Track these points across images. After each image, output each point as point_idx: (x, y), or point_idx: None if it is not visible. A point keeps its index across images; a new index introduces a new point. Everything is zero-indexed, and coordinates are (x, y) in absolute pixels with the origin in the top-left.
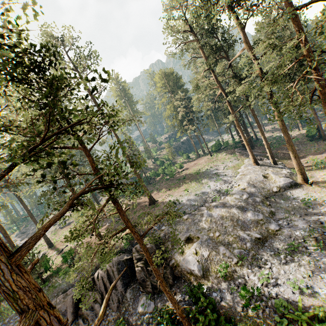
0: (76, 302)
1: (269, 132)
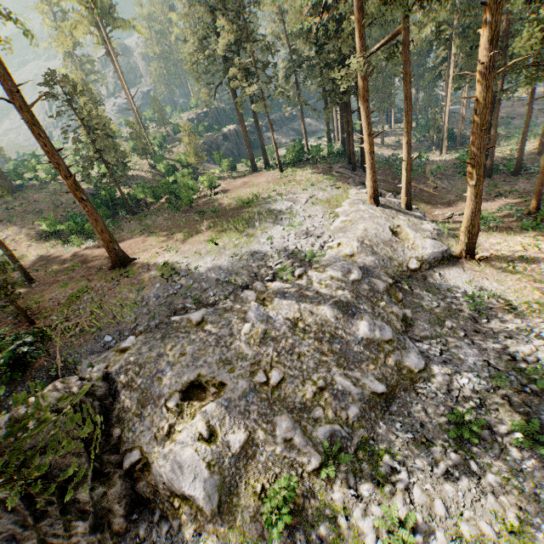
0: None
1: (390, 147)
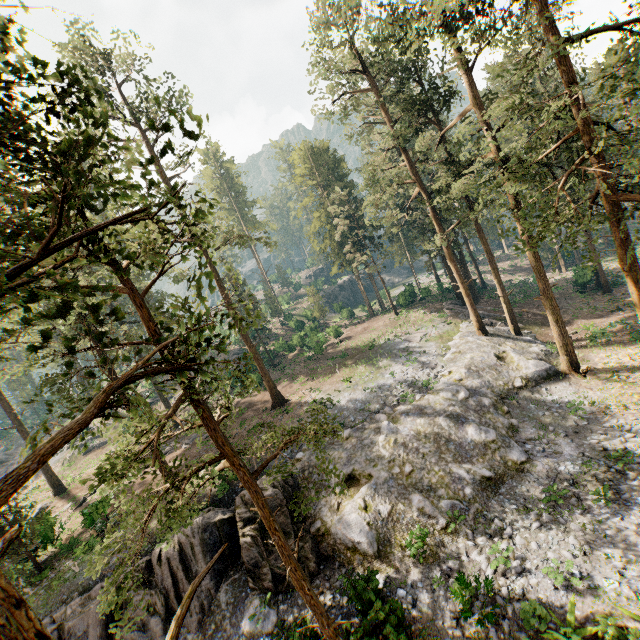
0: (110, 613)
1: (505, 273)
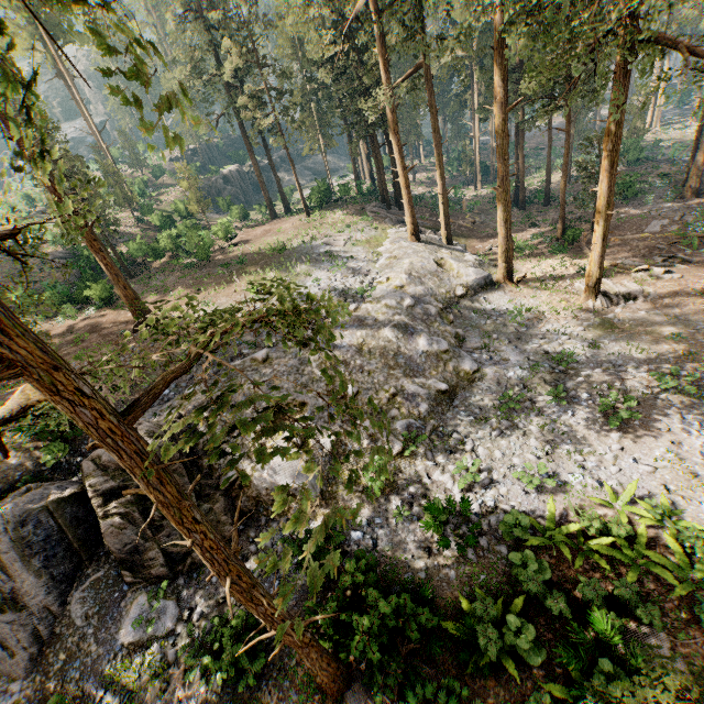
0: None
1: (423, 185)
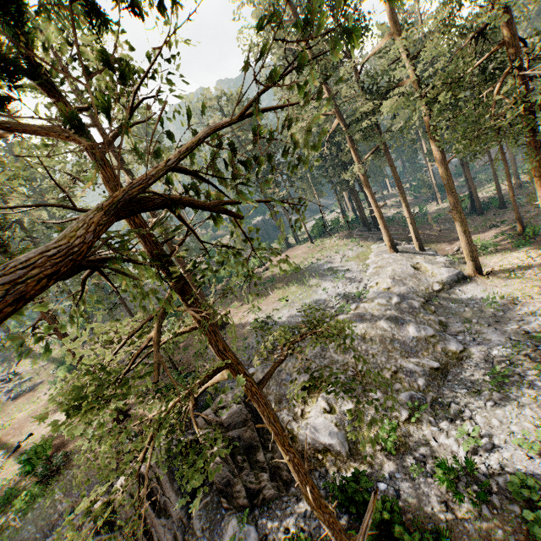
0: None
1: (393, 207)
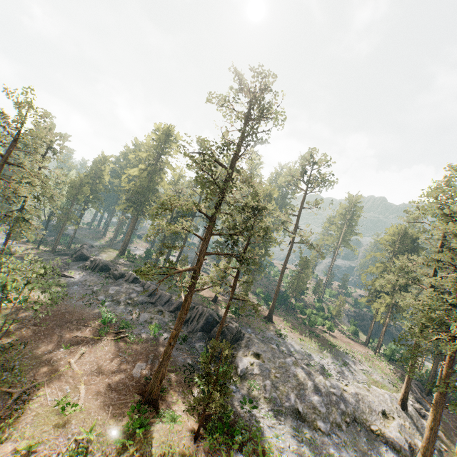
0: (179, 306)
1: None
